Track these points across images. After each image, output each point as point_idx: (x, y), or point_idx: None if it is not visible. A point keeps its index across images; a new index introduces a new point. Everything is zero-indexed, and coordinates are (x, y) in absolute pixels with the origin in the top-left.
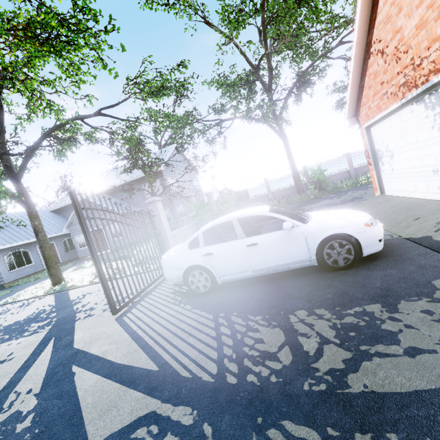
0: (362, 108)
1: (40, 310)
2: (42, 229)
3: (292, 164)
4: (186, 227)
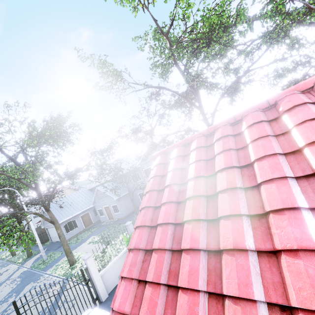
0: None
1: (45, 308)
2: (62, 234)
3: None
4: (120, 255)
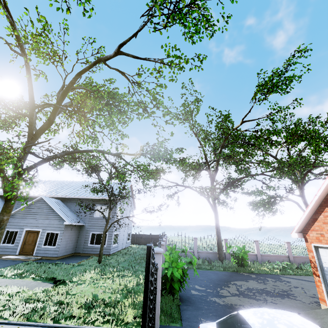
0: (312, 231)
1: None
2: (5, 225)
3: (218, 234)
4: None
